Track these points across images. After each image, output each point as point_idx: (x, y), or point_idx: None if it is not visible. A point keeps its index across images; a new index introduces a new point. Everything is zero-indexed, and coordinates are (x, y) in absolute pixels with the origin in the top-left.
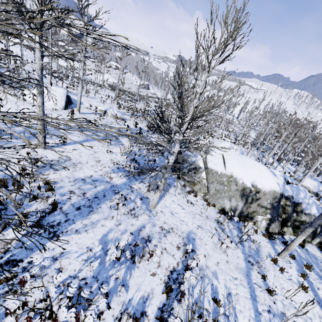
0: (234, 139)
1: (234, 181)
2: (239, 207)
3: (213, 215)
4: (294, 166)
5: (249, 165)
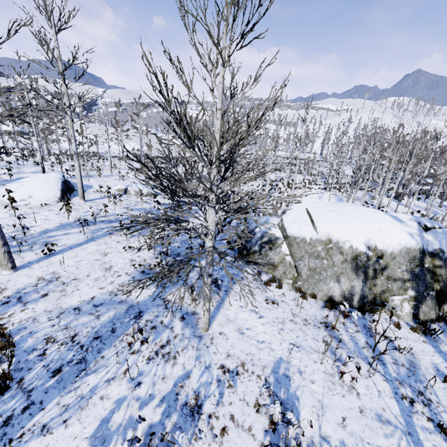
0: (324, 184)
1: (336, 248)
2: (356, 288)
3: (315, 314)
4: (422, 200)
5: (353, 216)
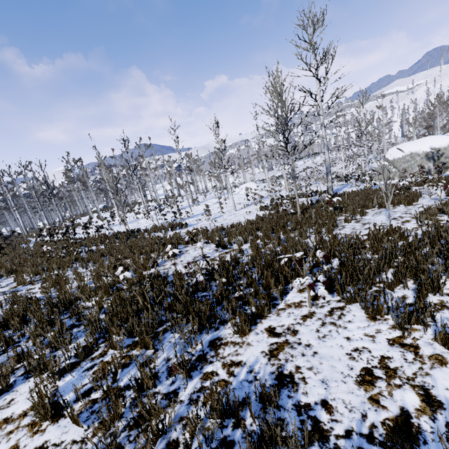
0: None
1: (416, 155)
2: (431, 167)
3: None
4: None
5: (421, 141)
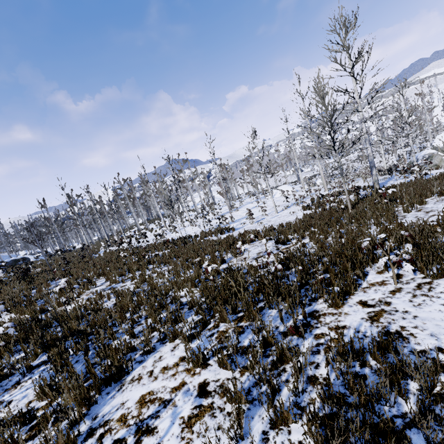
0: None
1: None
2: None
3: None
4: None
5: None
